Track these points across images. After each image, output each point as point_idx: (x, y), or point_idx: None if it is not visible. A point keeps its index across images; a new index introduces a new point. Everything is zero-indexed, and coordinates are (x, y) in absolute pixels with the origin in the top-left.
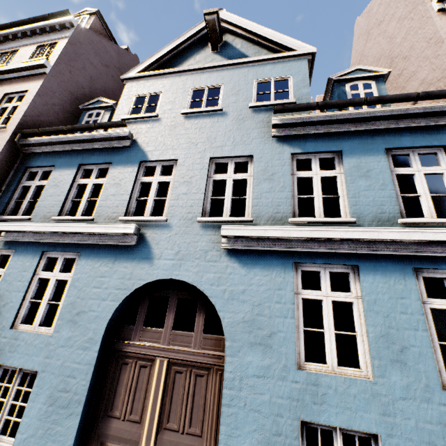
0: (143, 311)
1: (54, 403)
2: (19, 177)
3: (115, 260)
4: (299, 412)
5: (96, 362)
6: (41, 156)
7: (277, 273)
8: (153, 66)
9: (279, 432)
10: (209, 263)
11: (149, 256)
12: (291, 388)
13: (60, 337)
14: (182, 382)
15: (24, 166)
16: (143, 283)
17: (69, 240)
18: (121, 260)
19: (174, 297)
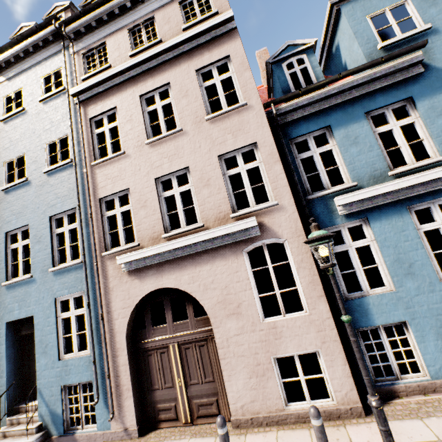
0: None
1: None
2: (290, 152)
3: None
4: None
5: None
6: (298, 122)
7: None
8: None
9: None
10: None
11: None
12: None
13: None
14: None
15: (285, 139)
16: None
17: (439, 185)
18: None
19: None
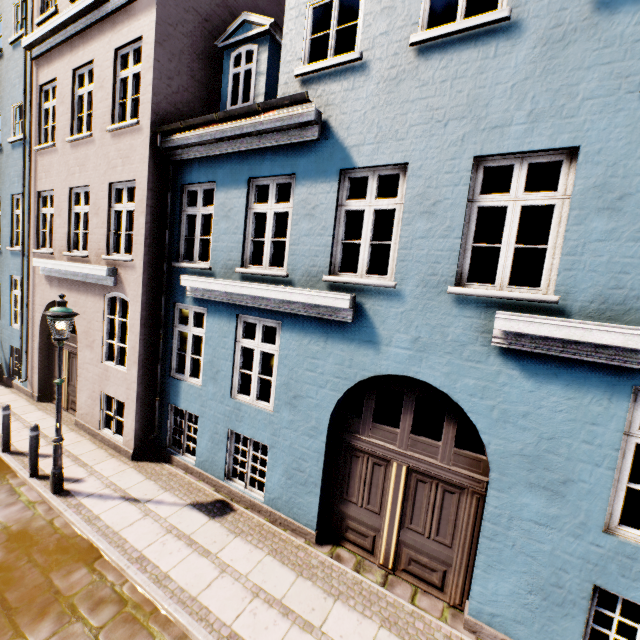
0: (370, 405)
1: (291, 478)
2: (178, 202)
3: (327, 339)
4: (594, 577)
5: (325, 451)
6: (194, 165)
7: (593, 398)
8: None
9: (560, 585)
10: (467, 364)
11: (373, 339)
12: (588, 550)
13: (281, 418)
14: (426, 492)
15: (179, 183)
16: (369, 375)
17: (264, 304)
18: (335, 340)
19: (411, 394)
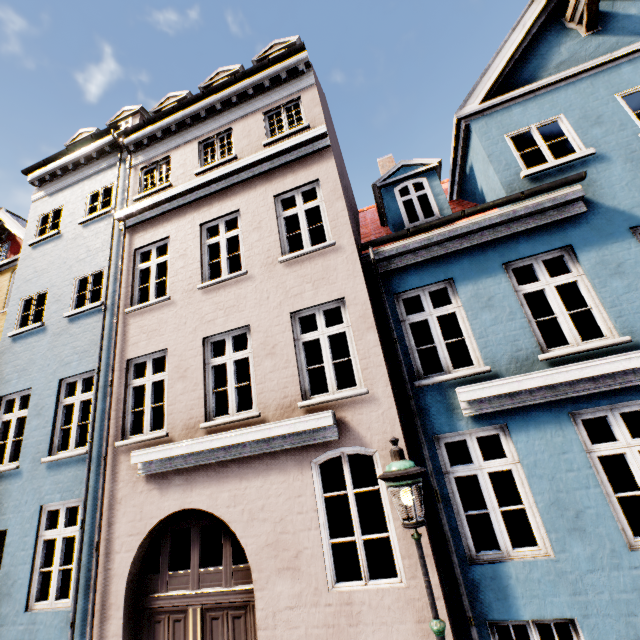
0: None
1: None
2: (395, 312)
3: None
4: None
5: None
6: (408, 271)
7: None
8: (496, 85)
9: None
10: None
11: None
12: None
13: None
14: None
15: (389, 293)
16: None
17: (619, 382)
18: None
19: None
